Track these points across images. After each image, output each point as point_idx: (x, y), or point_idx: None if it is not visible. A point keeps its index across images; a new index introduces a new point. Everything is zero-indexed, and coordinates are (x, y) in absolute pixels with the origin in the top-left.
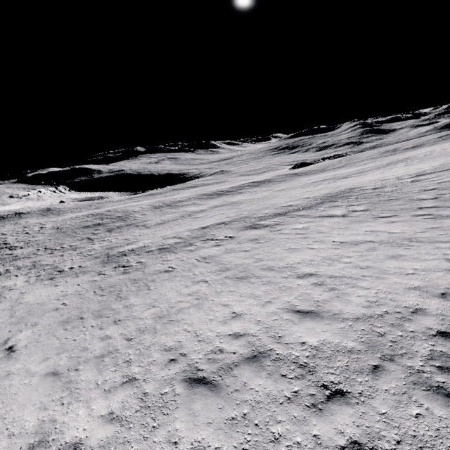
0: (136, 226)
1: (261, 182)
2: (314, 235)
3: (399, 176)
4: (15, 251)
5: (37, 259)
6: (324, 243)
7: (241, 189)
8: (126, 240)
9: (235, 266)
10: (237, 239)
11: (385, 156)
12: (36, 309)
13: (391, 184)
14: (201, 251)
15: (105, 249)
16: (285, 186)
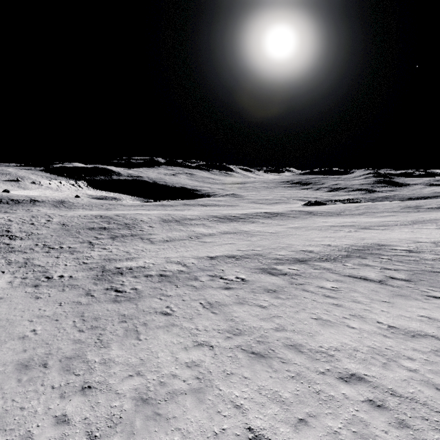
0: (141, 238)
1: (273, 214)
2: (349, 305)
3: (436, 241)
4: (14, 241)
5: (32, 255)
6: (366, 322)
7: (253, 218)
8: (127, 253)
9: (250, 329)
10: (250, 284)
11: (408, 212)
12: (2, 329)
13: (429, 250)
14: (207, 291)
15: (102, 260)
16: (299, 224)
